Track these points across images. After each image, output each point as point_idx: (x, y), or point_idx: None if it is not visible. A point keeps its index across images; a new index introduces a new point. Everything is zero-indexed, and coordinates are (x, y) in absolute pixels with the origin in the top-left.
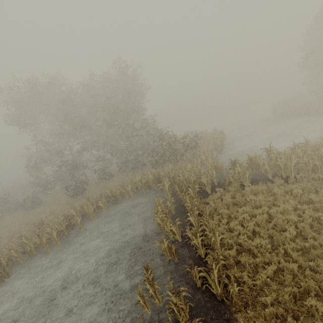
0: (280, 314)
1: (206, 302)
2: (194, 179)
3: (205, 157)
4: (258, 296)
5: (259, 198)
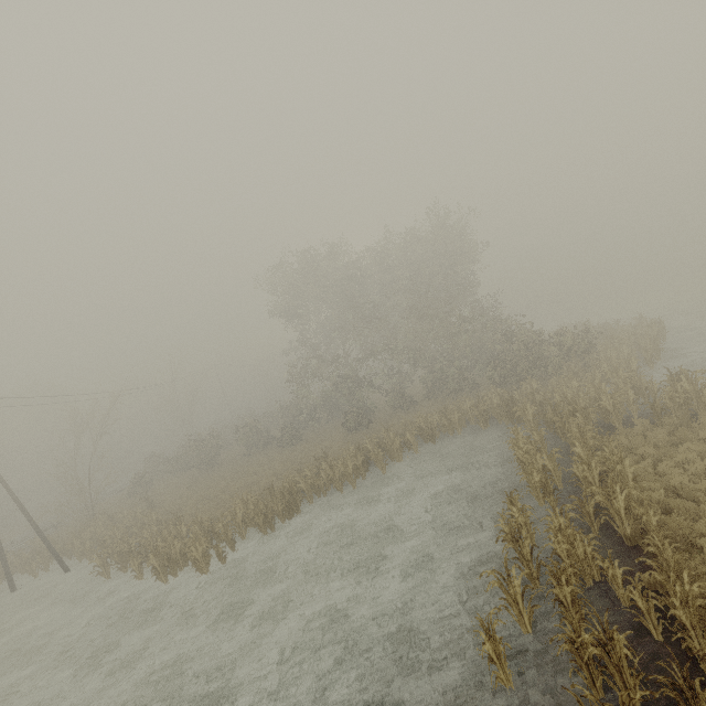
0: None
1: (606, 547)
2: (585, 405)
3: (610, 369)
4: (692, 535)
5: None
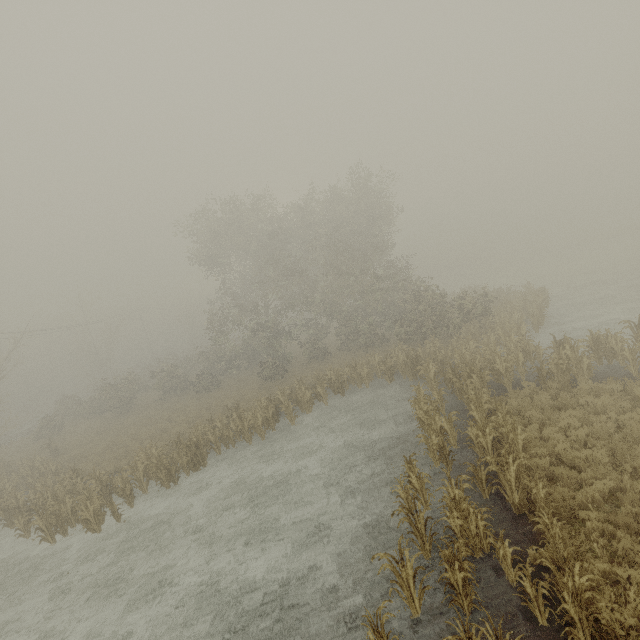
0: (609, 534)
1: (495, 514)
2: (481, 366)
3: (504, 332)
4: (576, 508)
5: (603, 399)
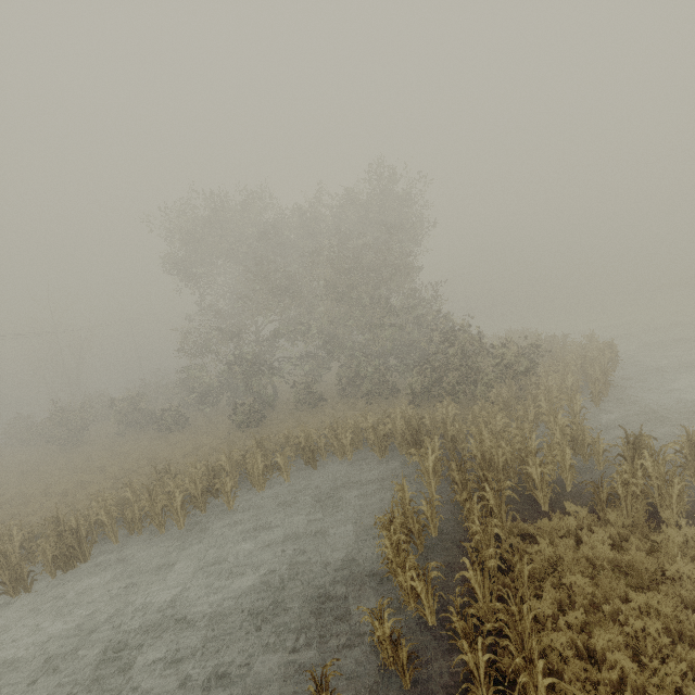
0: None
1: None
2: (505, 459)
3: (548, 404)
4: None
5: None
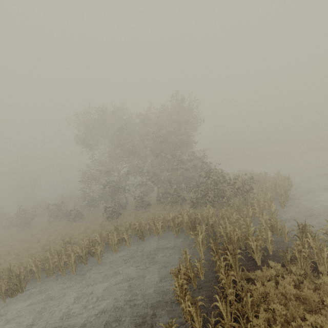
0: None
1: None
2: (238, 237)
3: (259, 208)
4: None
5: None
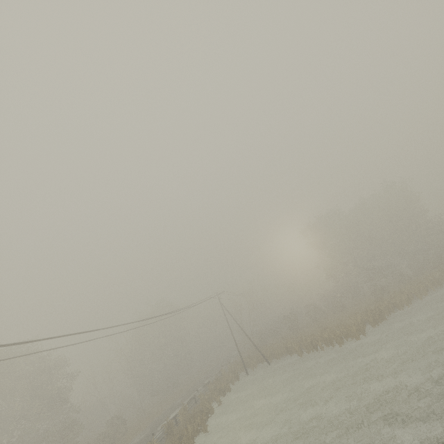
0: None
1: None
2: None
3: None
4: None
5: None
